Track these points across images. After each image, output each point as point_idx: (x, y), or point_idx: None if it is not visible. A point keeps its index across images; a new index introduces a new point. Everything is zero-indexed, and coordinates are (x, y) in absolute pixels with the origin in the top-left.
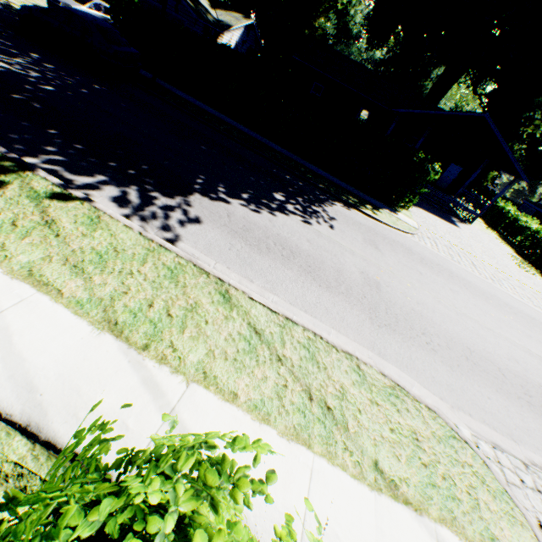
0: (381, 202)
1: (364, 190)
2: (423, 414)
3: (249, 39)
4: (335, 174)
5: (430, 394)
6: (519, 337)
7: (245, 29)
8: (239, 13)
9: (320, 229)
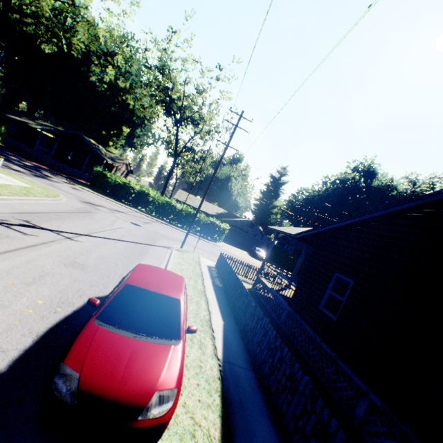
0: None
1: None
2: None
3: None
4: None
5: None
6: None
7: None
8: None
9: None
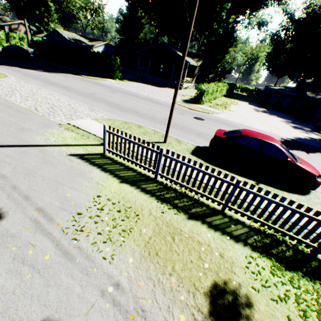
0: (105, 78)
1: (106, 77)
2: (3, 75)
3: (110, 49)
4: (96, 75)
5: (14, 77)
6: (91, 87)
7: (105, 46)
8: (102, 41)
9: (43, 73)
